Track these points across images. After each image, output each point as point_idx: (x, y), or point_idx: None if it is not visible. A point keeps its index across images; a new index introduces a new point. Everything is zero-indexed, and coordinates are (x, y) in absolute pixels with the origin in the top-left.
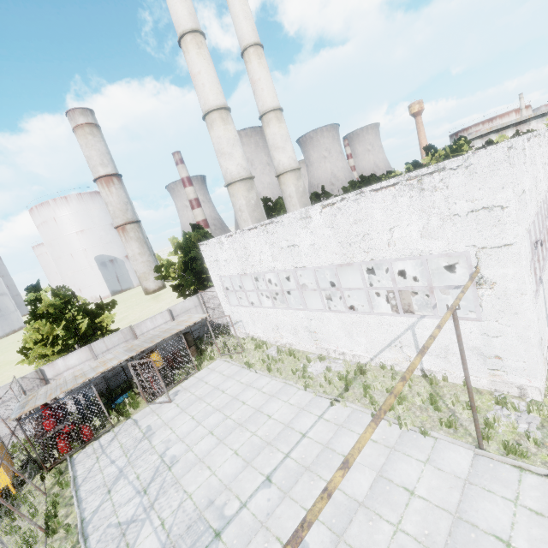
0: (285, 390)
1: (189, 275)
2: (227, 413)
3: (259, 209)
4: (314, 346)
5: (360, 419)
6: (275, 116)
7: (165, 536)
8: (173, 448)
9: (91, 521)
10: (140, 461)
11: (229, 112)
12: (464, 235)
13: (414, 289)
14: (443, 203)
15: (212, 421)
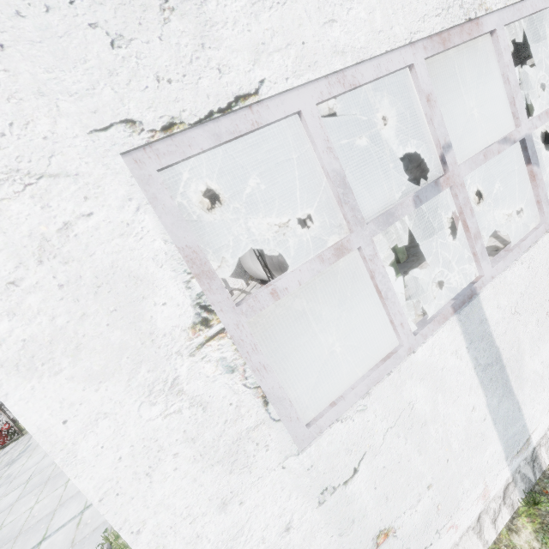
0: None
1: None
2: None
3: None
4: None
5: (94, 545)
6: None
7: None
8: None
9: None
10: None
11: None
12: None
13: None
14: None
15: (46, 462)
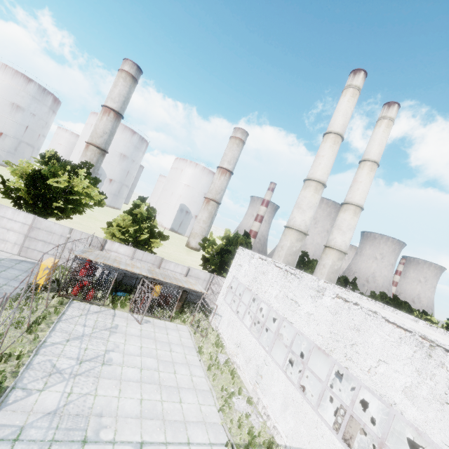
0: (206, 394)
1: (218, 258)
2: (160, 367)
3: (294, 256)
4: (252, 386)
5: None
6: (354, 209)
7: (64, 403)
8: (116, 353)
9: (46, 347)
10: (95, 341)
11: (323, 187)
12: (446, 430)
13: (366, 428)
14: (442, 383)
15: (148, 362)
